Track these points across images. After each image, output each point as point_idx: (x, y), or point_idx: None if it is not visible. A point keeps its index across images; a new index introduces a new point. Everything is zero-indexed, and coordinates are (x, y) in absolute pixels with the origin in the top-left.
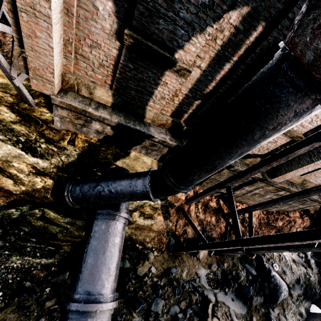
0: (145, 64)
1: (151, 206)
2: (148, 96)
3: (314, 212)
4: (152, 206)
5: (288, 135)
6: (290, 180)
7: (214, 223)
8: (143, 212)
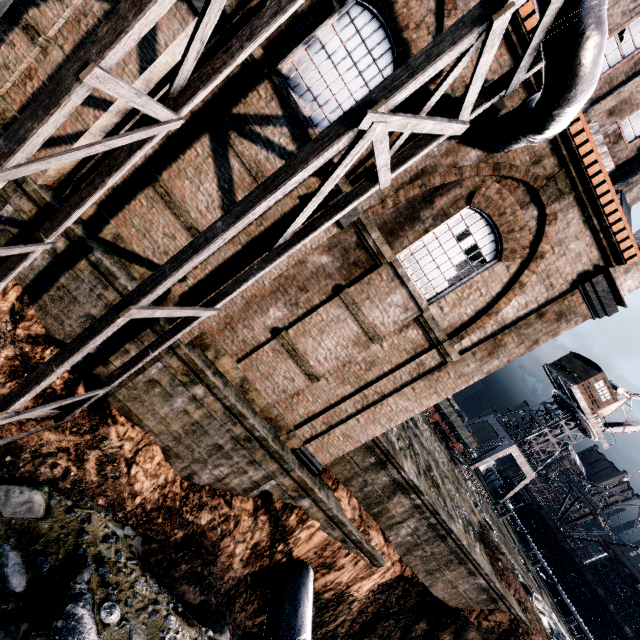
0: None
1: None
2: None
3: (283, 509)
4: None
5: (182, 221)
6: (220, 367)
7: None
8: None
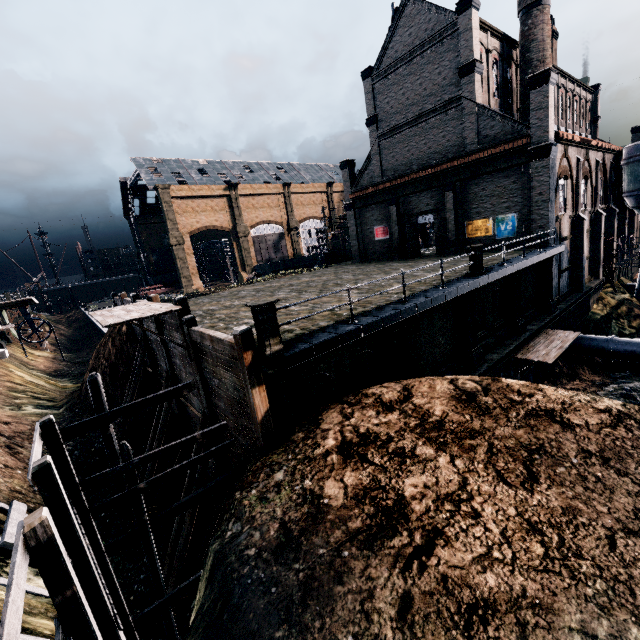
0: None
1: None
2: None
3: None
4: None
5: None
6: None
7: None
8: None
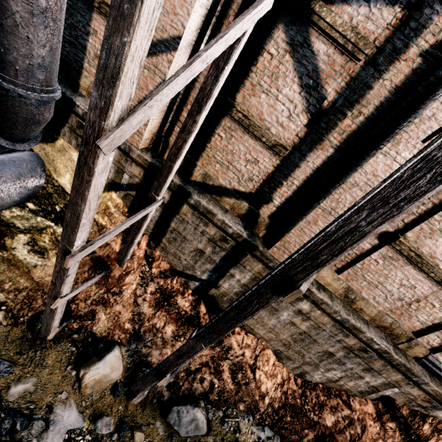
0: (74, 4)
1: (54, 236)
2: (82, 53)
3: (411, 416)
4: (56, 236)
5: (264, 141)
6: (319, 279)
7: (168, 338)
8: (36, 240)
